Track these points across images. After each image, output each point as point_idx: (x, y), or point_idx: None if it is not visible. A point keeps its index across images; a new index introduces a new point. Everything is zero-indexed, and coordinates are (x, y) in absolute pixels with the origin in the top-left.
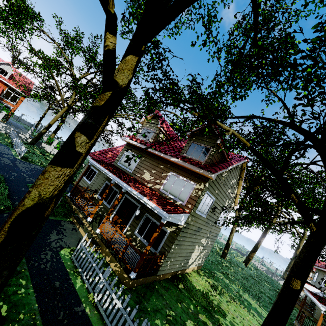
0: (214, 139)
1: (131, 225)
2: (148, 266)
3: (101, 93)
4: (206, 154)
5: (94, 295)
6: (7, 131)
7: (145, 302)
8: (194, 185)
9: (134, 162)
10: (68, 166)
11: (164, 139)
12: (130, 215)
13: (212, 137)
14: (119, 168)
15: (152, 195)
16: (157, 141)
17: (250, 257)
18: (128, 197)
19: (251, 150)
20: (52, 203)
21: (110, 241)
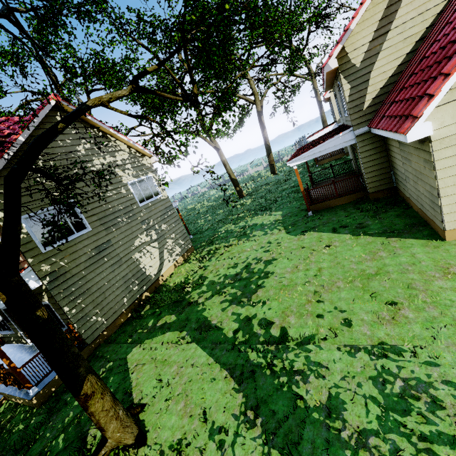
0: None
1: None
2: None
3: None
4: None
5: None
6: None
7: (67, 394)
8: None
9: None
10: None
11: None
12: None
13: None
14: None
15: None
16: None
17: (272, 163)
18: (3, 308)
19: None
20: None
21: (4, 382)
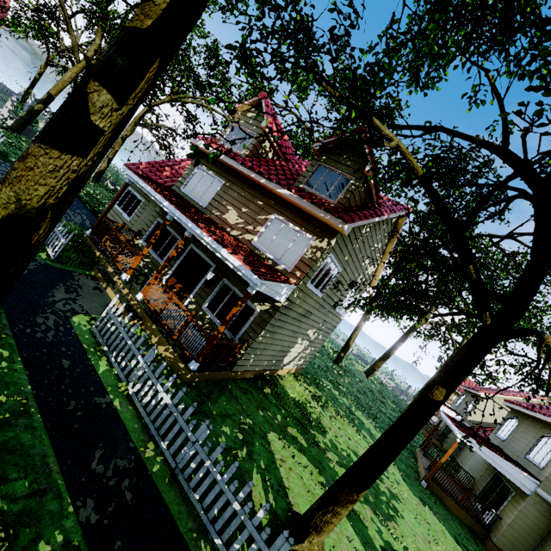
0: (360, 163)
1: (198, 295)
2: (220, 357)
3: (146, 1)
4: (340, 189)
5: (129, 385)
6: None
7: (210, 403)
8: (311, 240)
9: (211, 190)
10: (75, 152)
11: (270, 154)
12: (197, 279)
13: (358, 158)
14: (184, 197)
15: (237, 249)
16: (257, 156)
17: (375, 367)
18: (196, 249)
19: (422, 183)
20: (46, 221)
21: (160, 314)
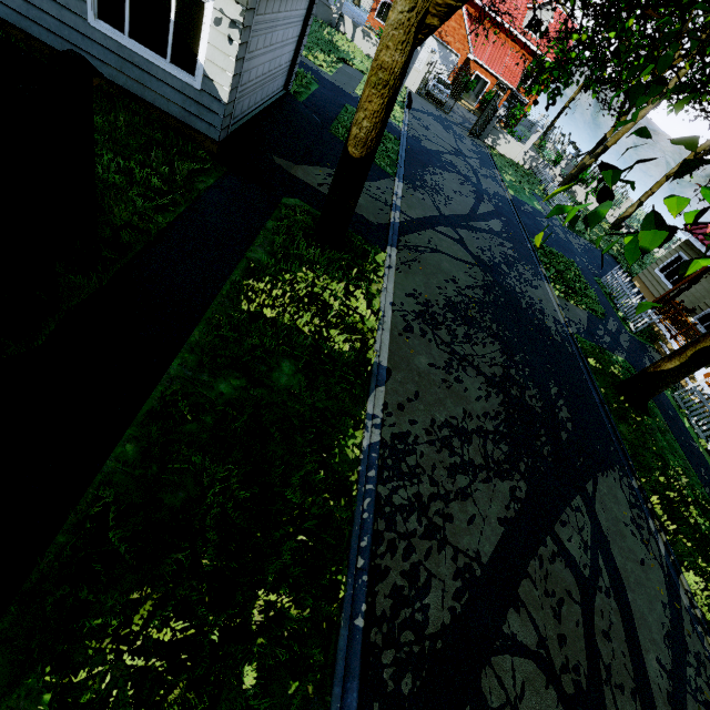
0: None
1: None
2: None
3: None
4: None
5: (708, 443)
6: (532, 164)
7: None
8: None
9: None
10: None
11: None
12: None
13: None
14: None
15: None
16: None
17: None
18: None
19: None
20: None
21: None
